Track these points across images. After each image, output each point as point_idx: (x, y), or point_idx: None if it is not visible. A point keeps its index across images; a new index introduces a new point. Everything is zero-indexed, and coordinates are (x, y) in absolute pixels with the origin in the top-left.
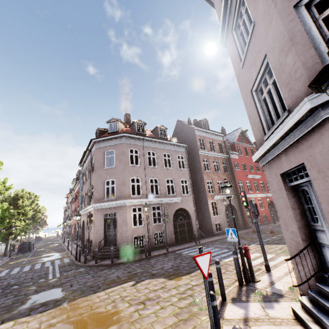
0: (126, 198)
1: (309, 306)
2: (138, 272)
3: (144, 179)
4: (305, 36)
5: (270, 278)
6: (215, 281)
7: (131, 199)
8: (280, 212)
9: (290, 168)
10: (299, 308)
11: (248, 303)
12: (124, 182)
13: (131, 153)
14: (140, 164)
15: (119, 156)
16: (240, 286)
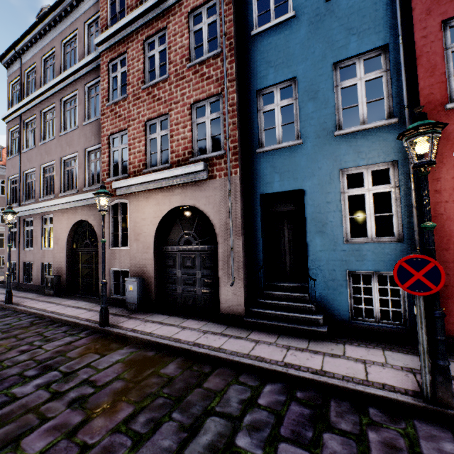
0: None
1: None
2: None
3: None
4: (7, 191)
5: None
6: None
7: None
8: None
9: None
10: None
11: None
12: None
13: None
14: None
15: None
16: None
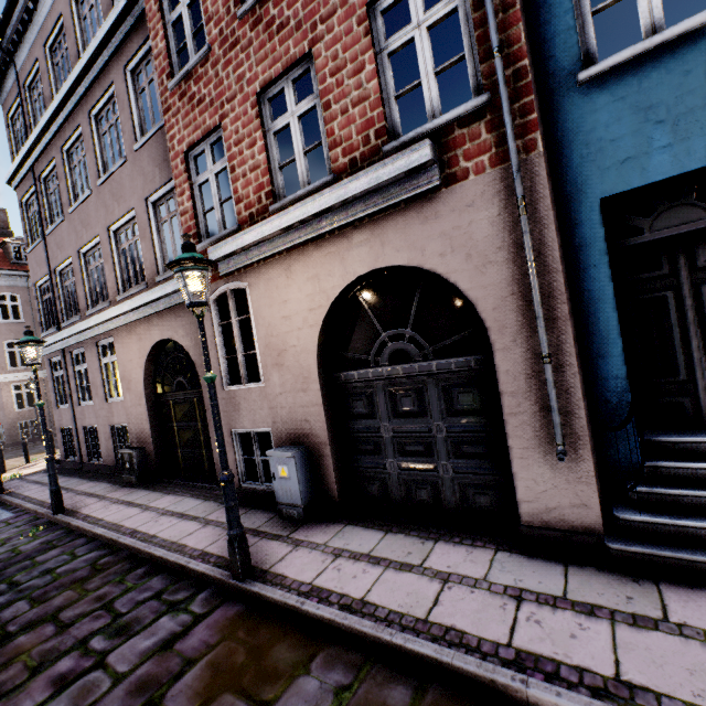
0: None
1: None
2: (6, 457)
3: None
4: (38, 307)
5: None
6: None
7: (11, 373)
8: None
9: None
10: None
11: None
12: None
13: (4, 302)
14: (25, 319)
15: None
16: None
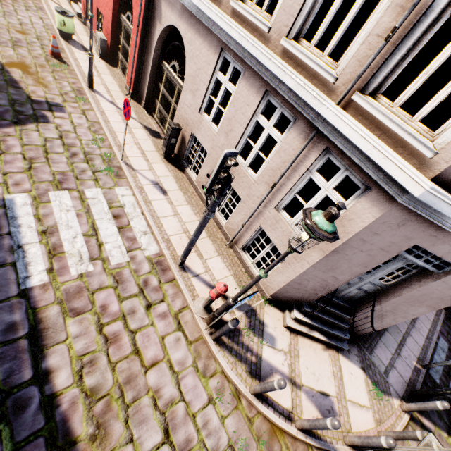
0: None
1: (310, 322)
2: None
3: None
4: None
5: (206, 282)
6: (168, 372)
7: None
8: (341, 259)
9: (442, 258)
10: (294, 322)
11: (263, 359)
12: None
13: None
14: None
15: None
16: (218, 340)
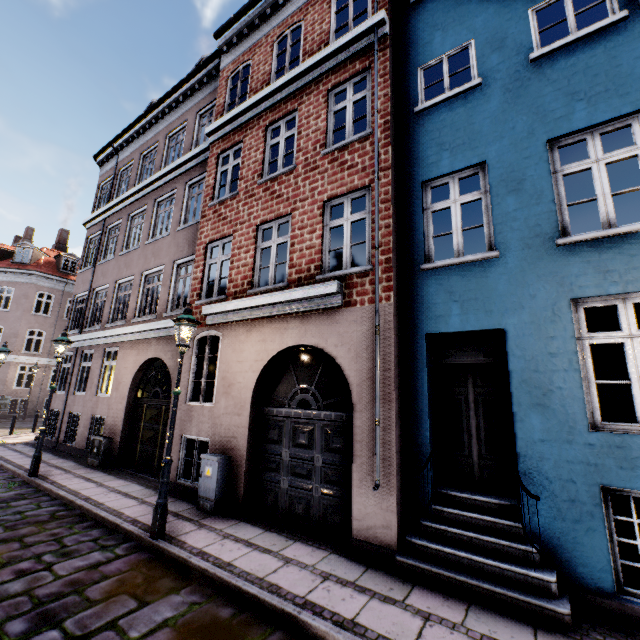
0: (14, 353)
1: None
2: None
3: (52, 333)
4: (71, 312)
5: None
6: None
7: (23, 355)
8: None
9: None
10: None
11: None
12: (17, 333)
13: (41, 299)
14: (51, 314)
15: (19, 299)
16: None
